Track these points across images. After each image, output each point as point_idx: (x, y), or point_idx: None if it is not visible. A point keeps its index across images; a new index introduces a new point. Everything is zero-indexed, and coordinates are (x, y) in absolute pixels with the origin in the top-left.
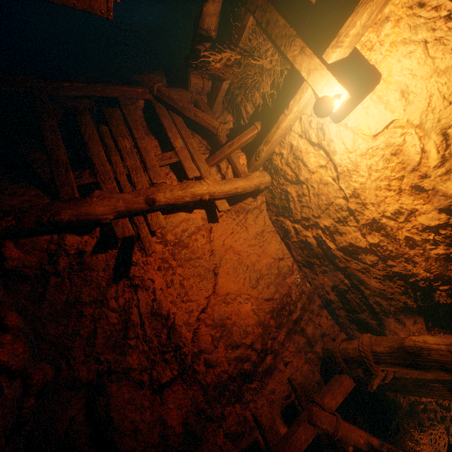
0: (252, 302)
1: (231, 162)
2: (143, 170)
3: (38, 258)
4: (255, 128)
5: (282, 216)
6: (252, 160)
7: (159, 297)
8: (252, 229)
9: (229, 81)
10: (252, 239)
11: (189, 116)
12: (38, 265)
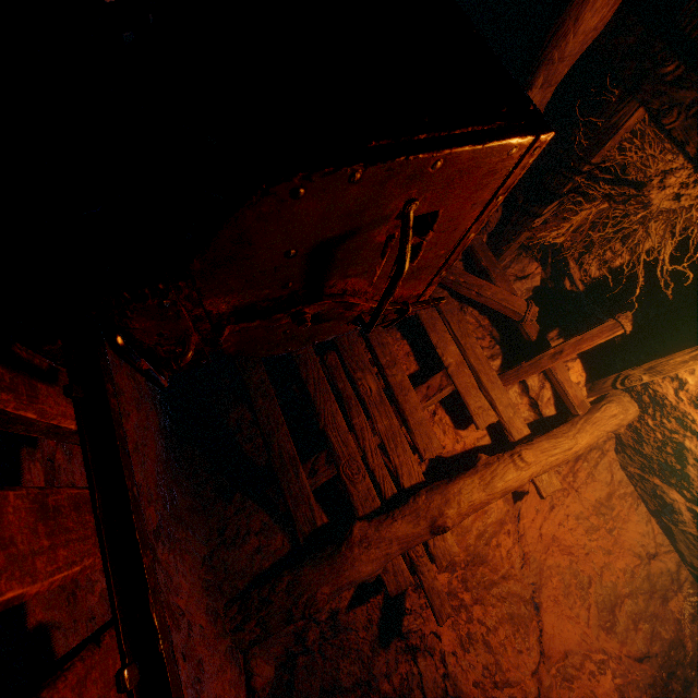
0: (612, 669)
1: (551, 379)
2: (404, 435)
3: (283, 644)
4: (616, 327)
5: (658, 477)
6: (603, 383)
7: (452, 671)
8: (588, 494)
9: (548, 214)
10: (590, 516)
11: (466, 294)
12: (283, 651)
